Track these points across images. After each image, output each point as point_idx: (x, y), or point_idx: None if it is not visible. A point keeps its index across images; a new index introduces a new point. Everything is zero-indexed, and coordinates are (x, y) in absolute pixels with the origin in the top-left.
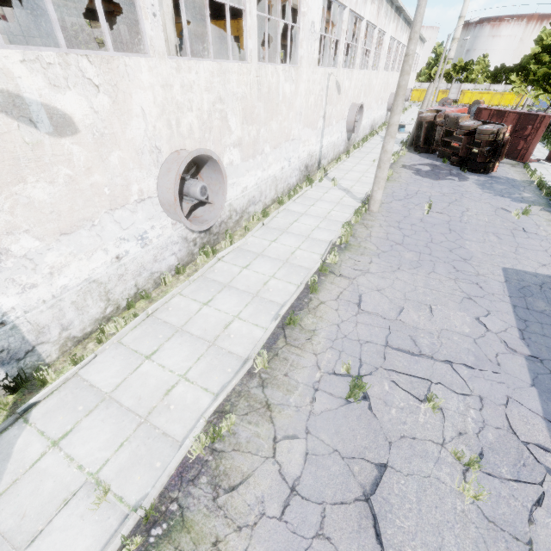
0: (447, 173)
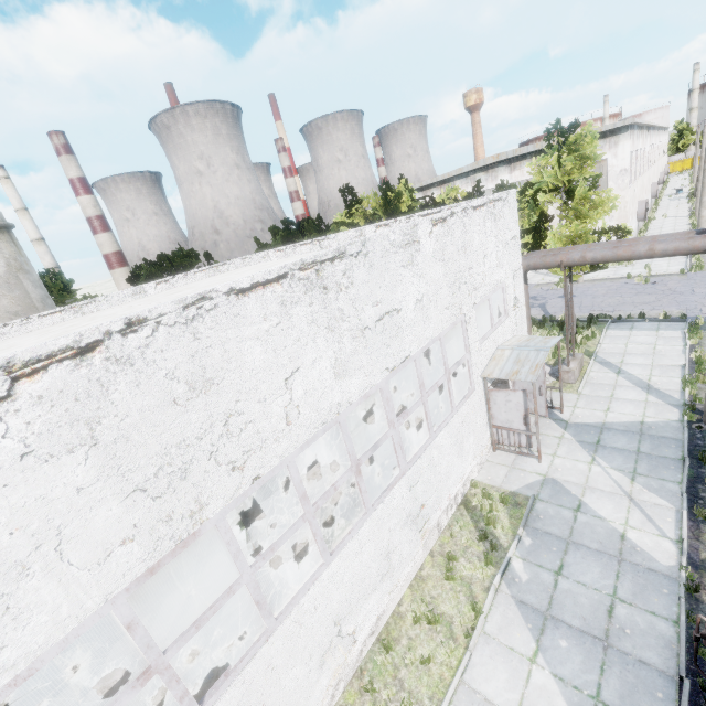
0: None
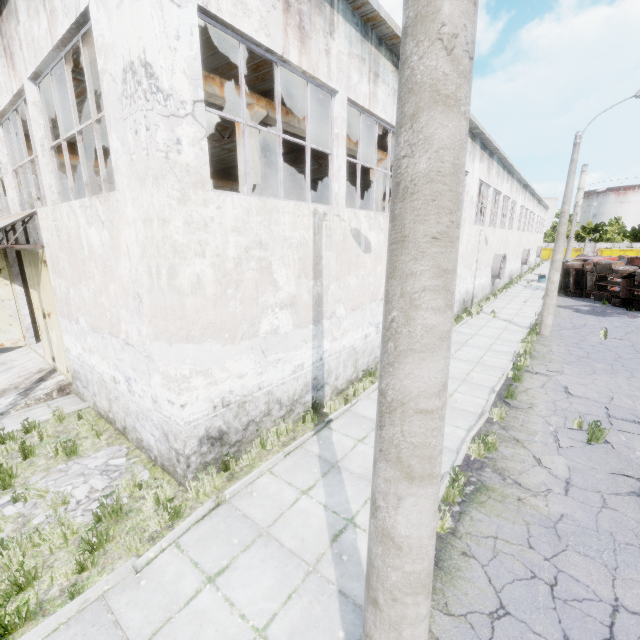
0: (611, 312)
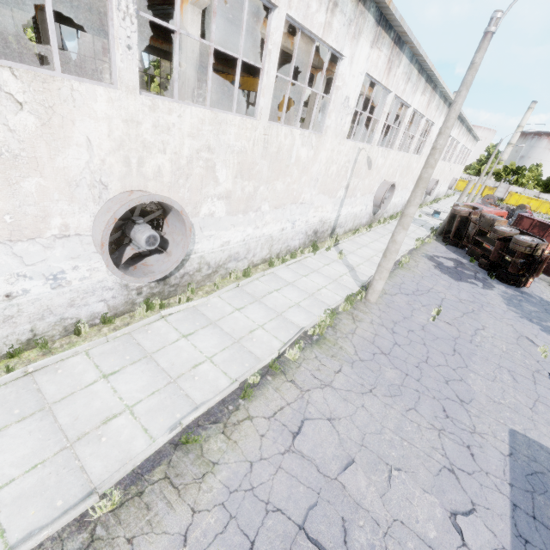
0: (471, 275)
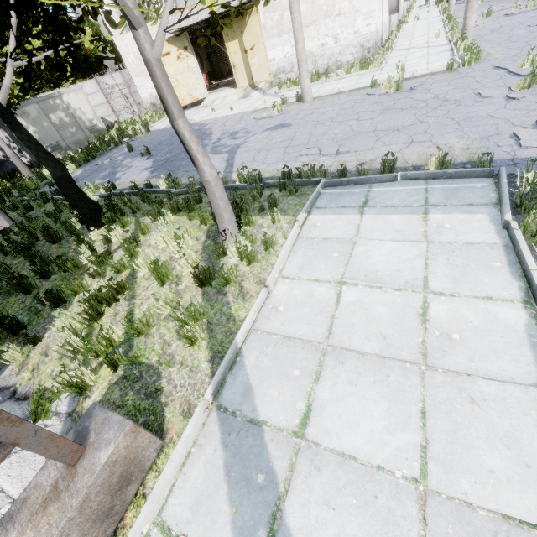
0: None
